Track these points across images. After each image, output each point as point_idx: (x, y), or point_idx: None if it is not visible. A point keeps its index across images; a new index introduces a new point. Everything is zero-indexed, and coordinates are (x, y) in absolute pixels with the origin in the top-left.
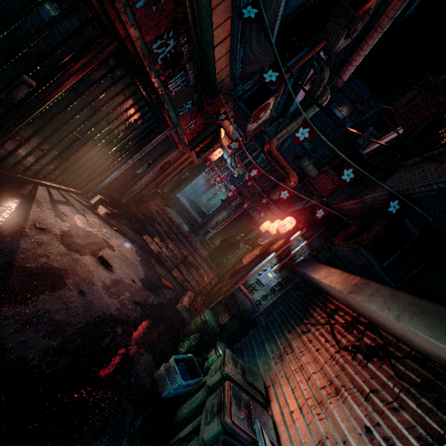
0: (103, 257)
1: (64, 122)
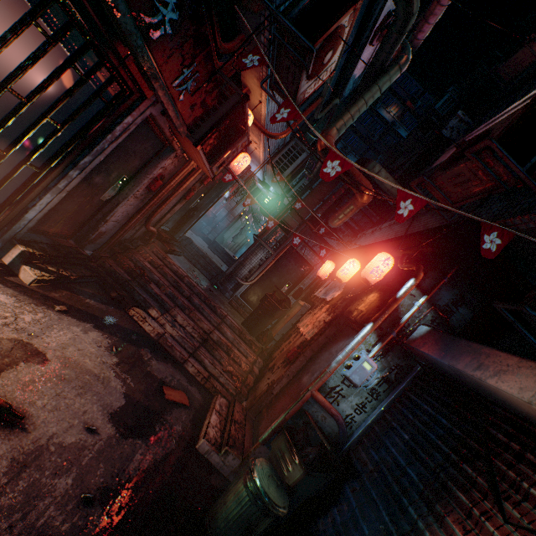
0: None
1: None
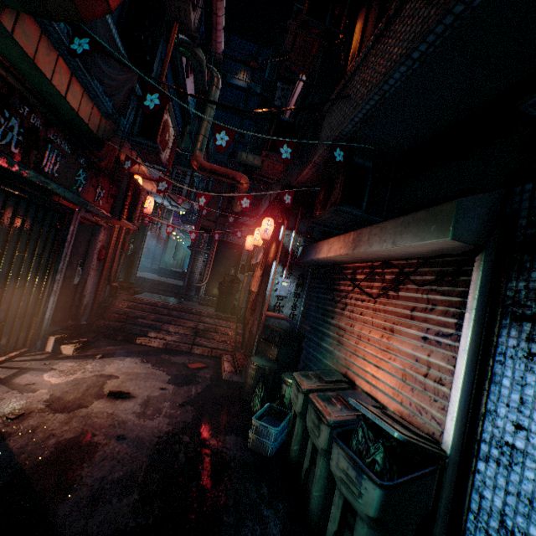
0: (112, 391)
1: None
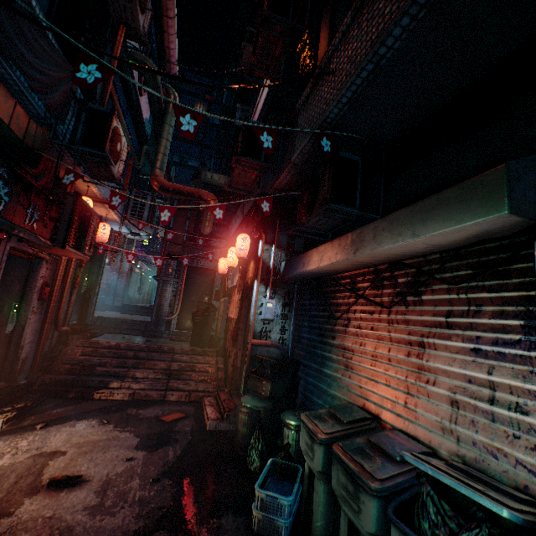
0: (54, 479)
1: None
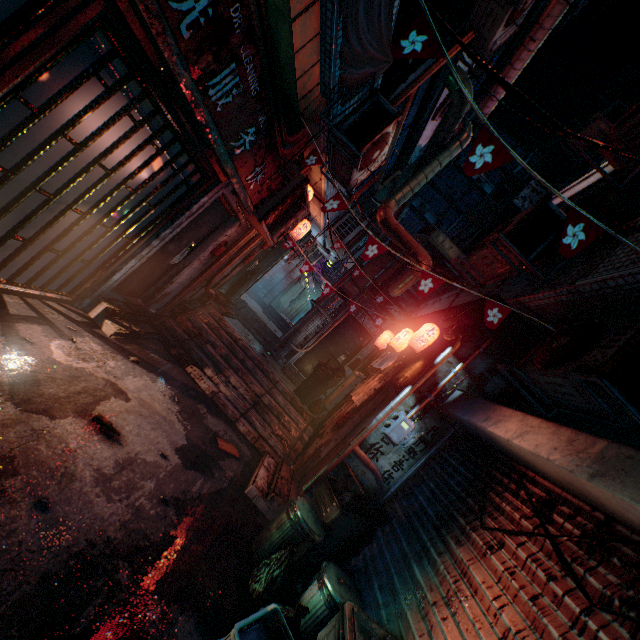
0: (101, 417)
1: (12, 168)
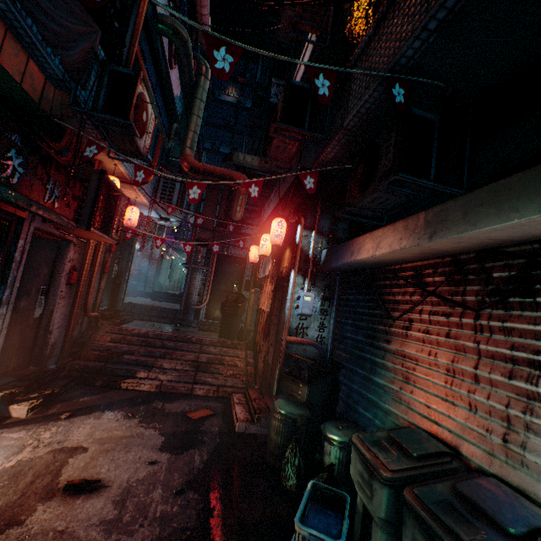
0: (71, 483)
1: None
